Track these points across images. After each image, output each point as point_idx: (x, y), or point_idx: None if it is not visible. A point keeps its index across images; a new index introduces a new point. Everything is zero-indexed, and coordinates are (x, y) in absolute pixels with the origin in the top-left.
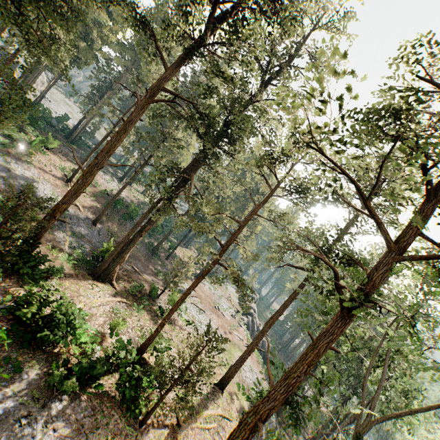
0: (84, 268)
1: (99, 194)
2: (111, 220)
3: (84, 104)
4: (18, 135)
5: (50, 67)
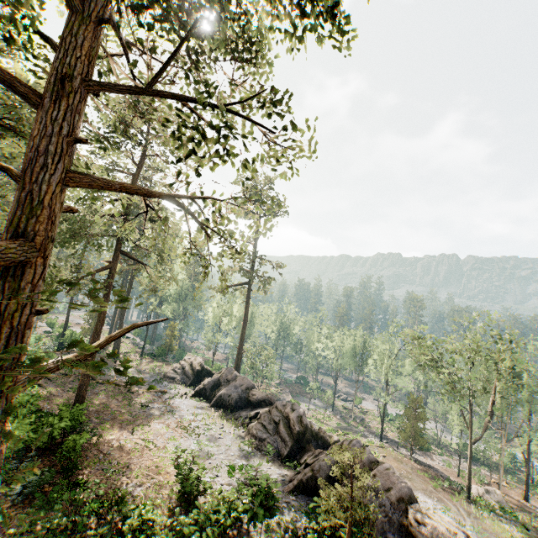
0: None
1: None
2: None
3: None
4: None
5: None
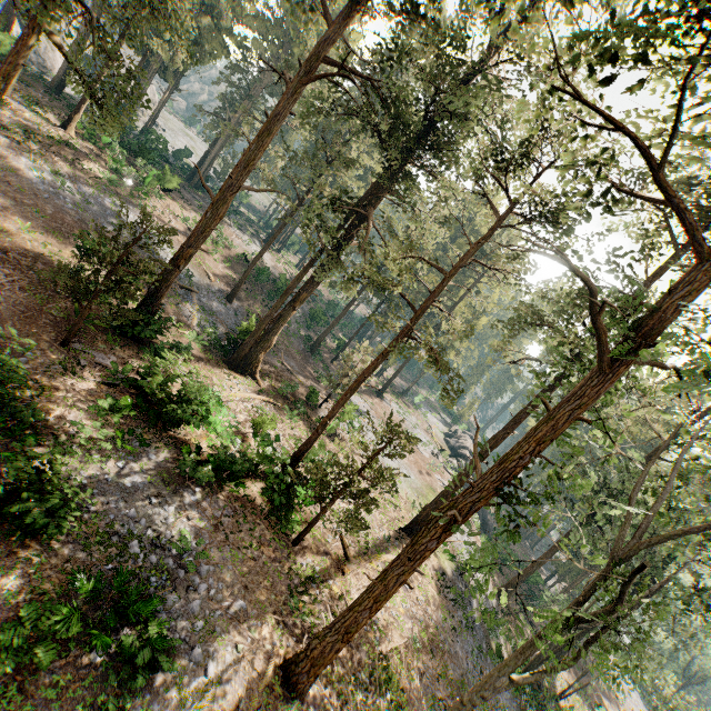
0: (217, 354)
1: (235, 260)
2: (252, 298)
3: (211, 129)
4: (127, 169)
5: (164, 57)
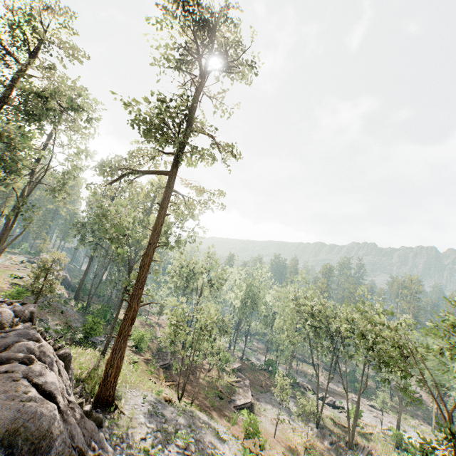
0: None
1: None
2: None
3: None
4: None
5: None
